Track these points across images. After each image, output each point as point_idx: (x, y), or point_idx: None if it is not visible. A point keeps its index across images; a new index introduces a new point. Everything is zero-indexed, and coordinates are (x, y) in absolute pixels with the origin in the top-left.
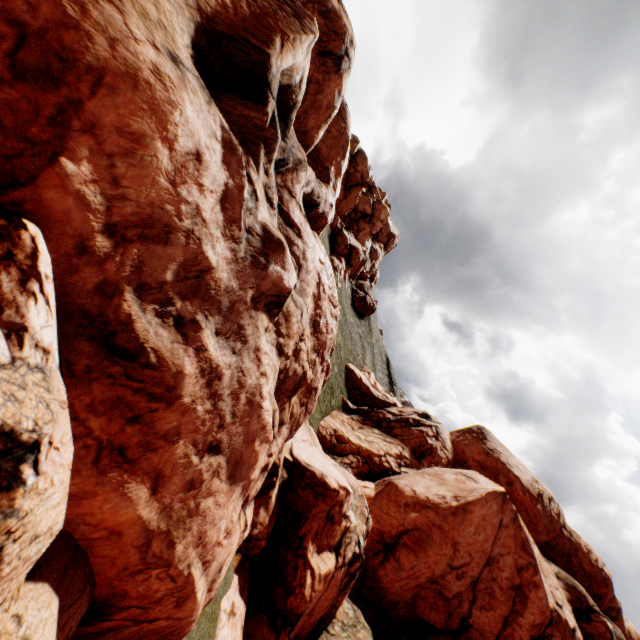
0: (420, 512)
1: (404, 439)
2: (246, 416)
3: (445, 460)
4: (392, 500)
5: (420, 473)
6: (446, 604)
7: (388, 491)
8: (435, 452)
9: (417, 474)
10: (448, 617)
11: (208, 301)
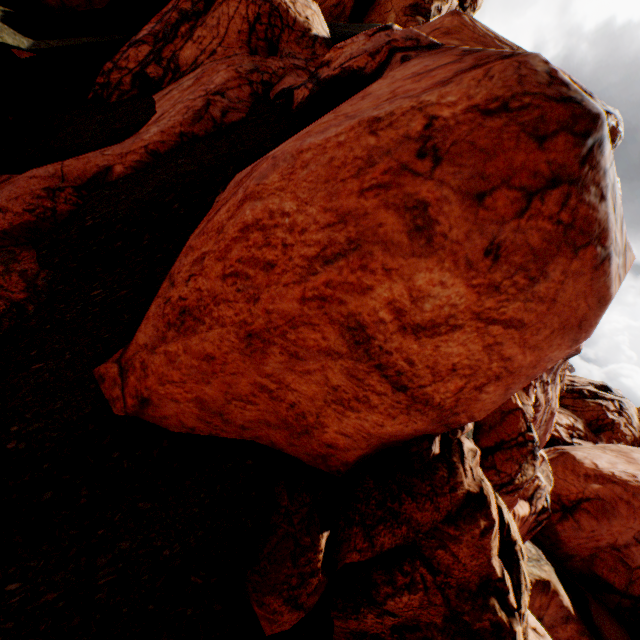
0: (603, 485)
1: (576, 411)
2: (547, 420)
3: (630, 438)
4: (568, 469)
5: (599, 448)
6: (627, 571)
7: (563, 460)
8: (617, 428)
9: (595, 448)
10: (628, 583)
11: (550, 369)
